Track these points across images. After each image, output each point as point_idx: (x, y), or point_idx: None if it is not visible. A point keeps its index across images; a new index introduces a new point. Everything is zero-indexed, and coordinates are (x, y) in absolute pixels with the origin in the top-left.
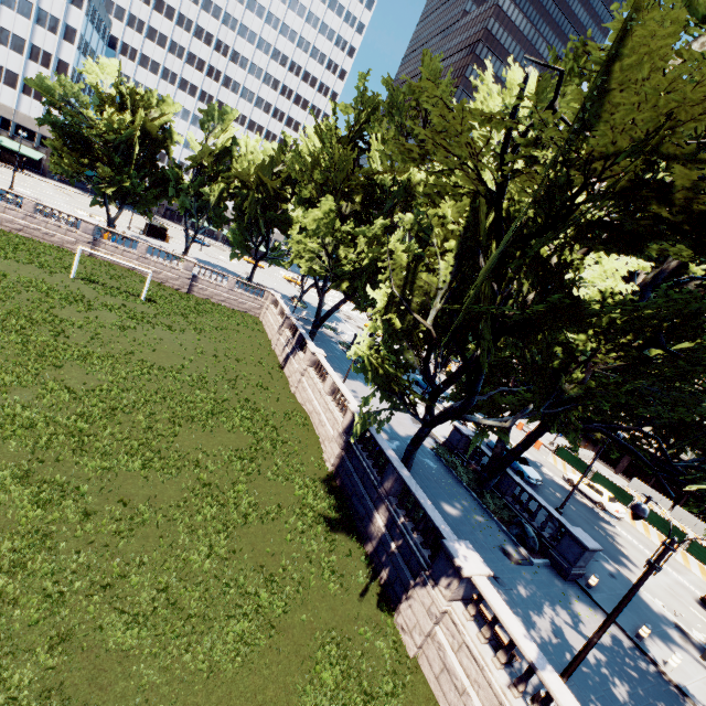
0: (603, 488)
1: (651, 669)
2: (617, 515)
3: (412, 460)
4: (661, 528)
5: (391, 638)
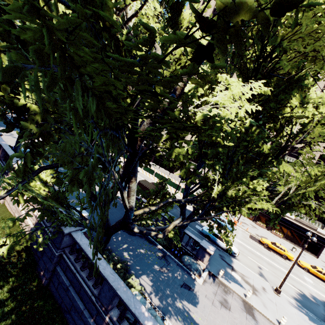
0: None
1: None
2: None
3: (19, 146)
4: (149, 172)
5: None
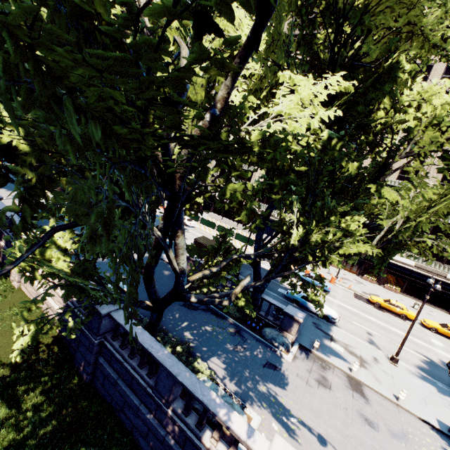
0: (190, 217)
1: (159, 261)
2: (191, 225)
3: None
4: (209, 225)
5: (4, 286)
